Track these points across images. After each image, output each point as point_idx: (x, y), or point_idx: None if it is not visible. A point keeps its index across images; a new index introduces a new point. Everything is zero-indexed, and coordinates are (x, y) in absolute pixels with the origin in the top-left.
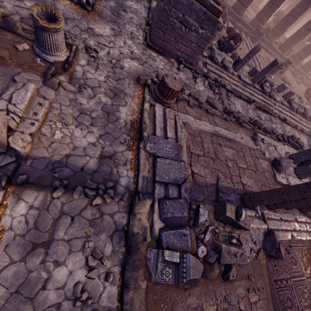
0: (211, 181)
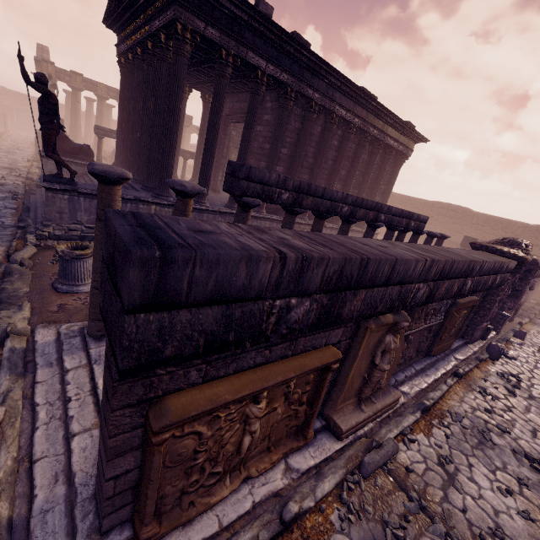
0: None
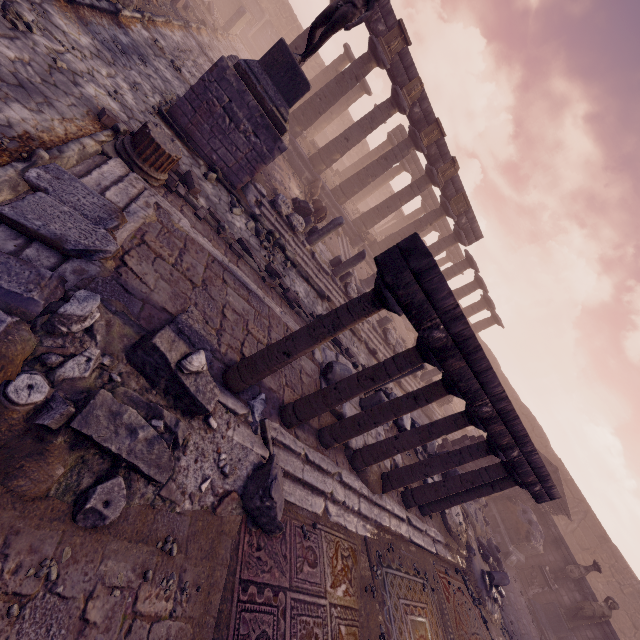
0: (164, 303)
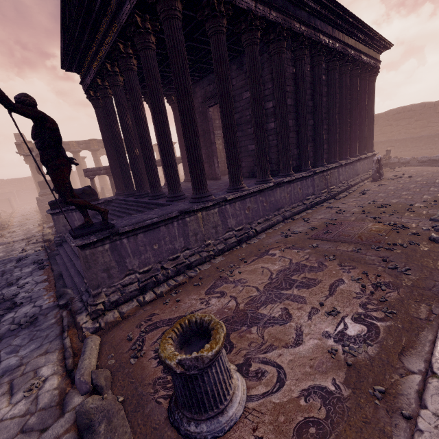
0: None
